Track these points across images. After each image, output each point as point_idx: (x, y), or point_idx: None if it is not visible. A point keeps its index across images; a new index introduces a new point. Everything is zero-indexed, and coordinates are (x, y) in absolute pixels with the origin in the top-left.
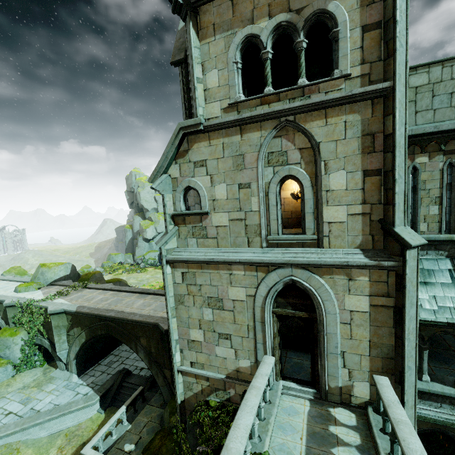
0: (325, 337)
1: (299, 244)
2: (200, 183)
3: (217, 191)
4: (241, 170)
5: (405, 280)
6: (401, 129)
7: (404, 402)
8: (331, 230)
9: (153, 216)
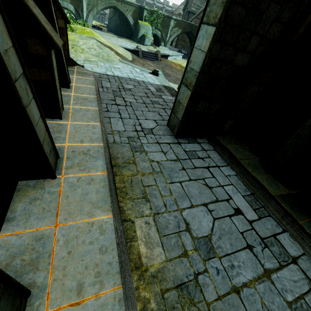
0: None
1: None
2: None
3: None
4: None
5: None
6: None
7: None
8: None
9: None
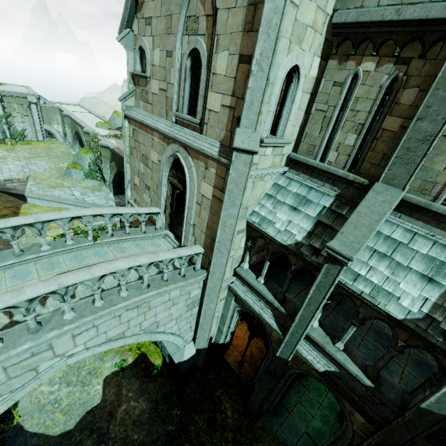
0: (187, 209)
1: (193, 126)
2: (147, 44)
3: (155, 56)
4: (169, 34)
5: (227, 179)
6: (278, 0)
7: (209, 270)
8: (209, 119)
9: None
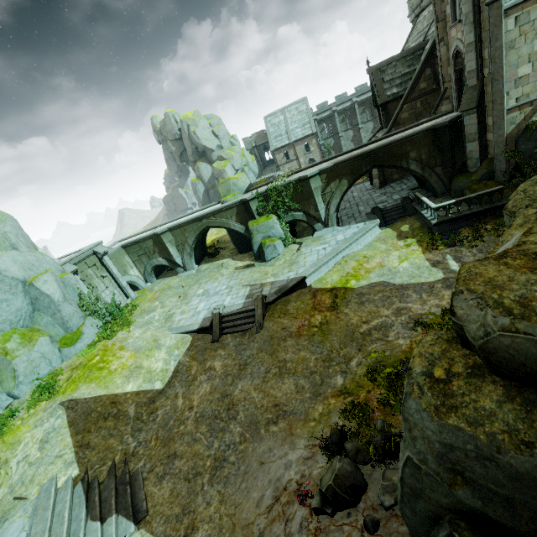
0: None
1: None
2: None
3: None
4: None
5: None
6: None
7: None
8: None
9: (224, 153)
